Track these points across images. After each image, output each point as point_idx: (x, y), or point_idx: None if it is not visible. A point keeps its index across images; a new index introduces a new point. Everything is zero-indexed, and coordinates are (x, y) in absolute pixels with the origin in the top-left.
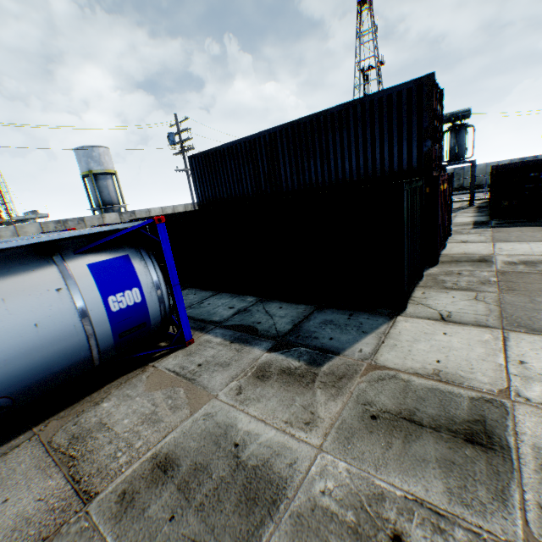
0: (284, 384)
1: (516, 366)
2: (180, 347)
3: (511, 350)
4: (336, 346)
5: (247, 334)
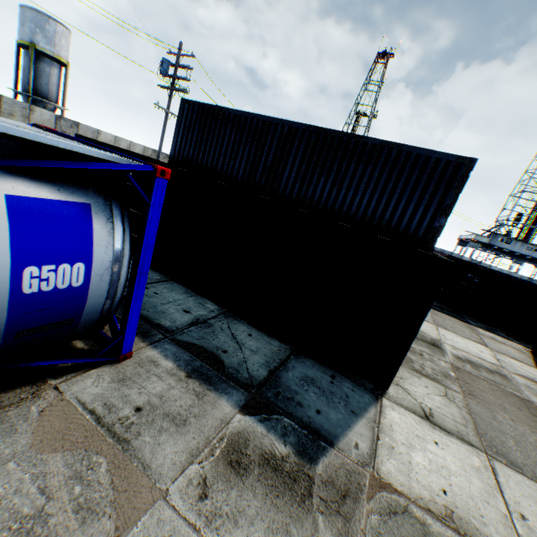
0: (270, 488)
1: (520, 521)
2: (109, 360)
3: (505, 491)
4: (327, 428)
5: (210, 366)
